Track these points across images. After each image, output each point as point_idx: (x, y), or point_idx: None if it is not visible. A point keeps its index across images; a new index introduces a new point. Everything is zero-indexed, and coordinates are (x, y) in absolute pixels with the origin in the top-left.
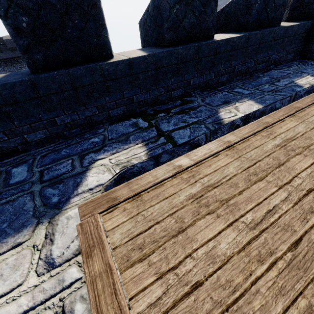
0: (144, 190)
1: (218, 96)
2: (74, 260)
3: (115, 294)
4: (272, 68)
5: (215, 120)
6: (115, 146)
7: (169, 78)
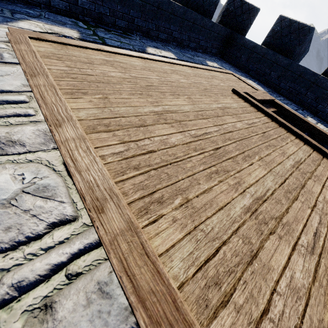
0: (70, 45)
1: (153, 43)
2: (3, 43)
3: (36, 57)
4: (200, 52)
5: (141, 49)
6: (51, 22)
7: (115, 3)
